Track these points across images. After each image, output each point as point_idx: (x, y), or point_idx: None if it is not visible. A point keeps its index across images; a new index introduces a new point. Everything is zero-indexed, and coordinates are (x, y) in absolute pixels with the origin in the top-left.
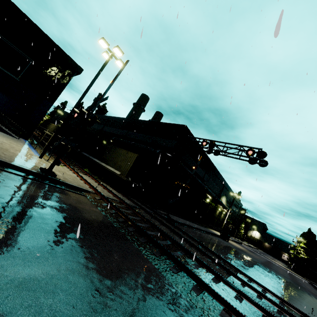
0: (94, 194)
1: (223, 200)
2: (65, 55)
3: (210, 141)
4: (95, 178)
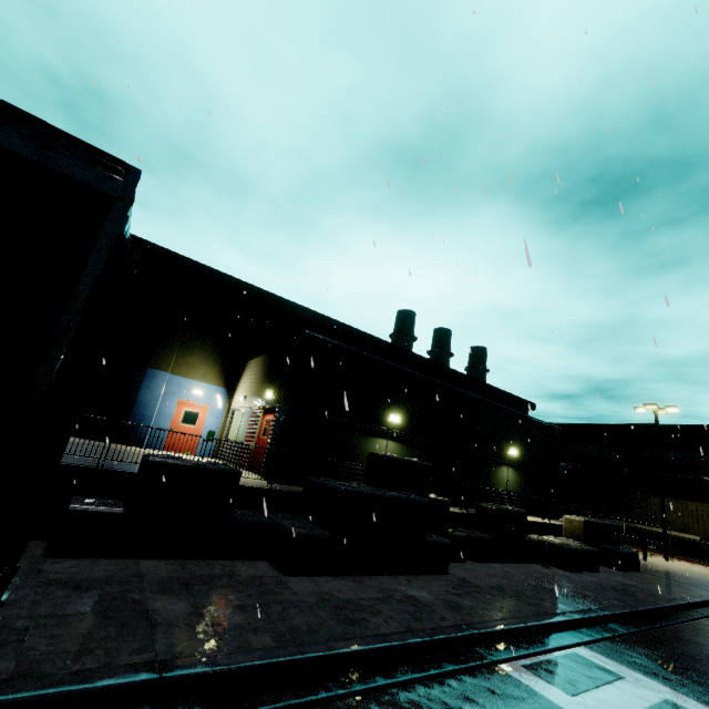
0: None
1: None
2: (521, 401)
3: None
4: (690, 558)
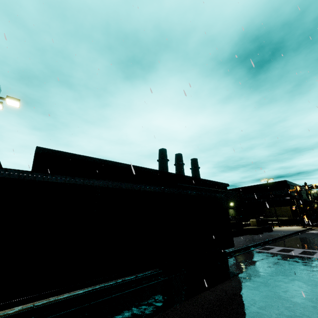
0: (313, 227)
1: (310, 198)
2: (224, 184)
3: (315, 186)
4: (286, 225)
